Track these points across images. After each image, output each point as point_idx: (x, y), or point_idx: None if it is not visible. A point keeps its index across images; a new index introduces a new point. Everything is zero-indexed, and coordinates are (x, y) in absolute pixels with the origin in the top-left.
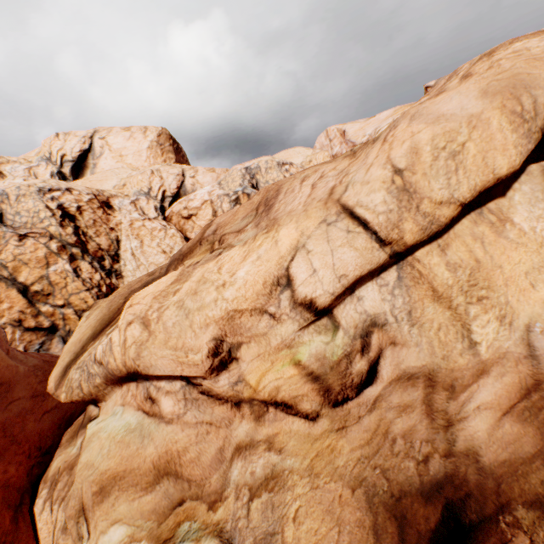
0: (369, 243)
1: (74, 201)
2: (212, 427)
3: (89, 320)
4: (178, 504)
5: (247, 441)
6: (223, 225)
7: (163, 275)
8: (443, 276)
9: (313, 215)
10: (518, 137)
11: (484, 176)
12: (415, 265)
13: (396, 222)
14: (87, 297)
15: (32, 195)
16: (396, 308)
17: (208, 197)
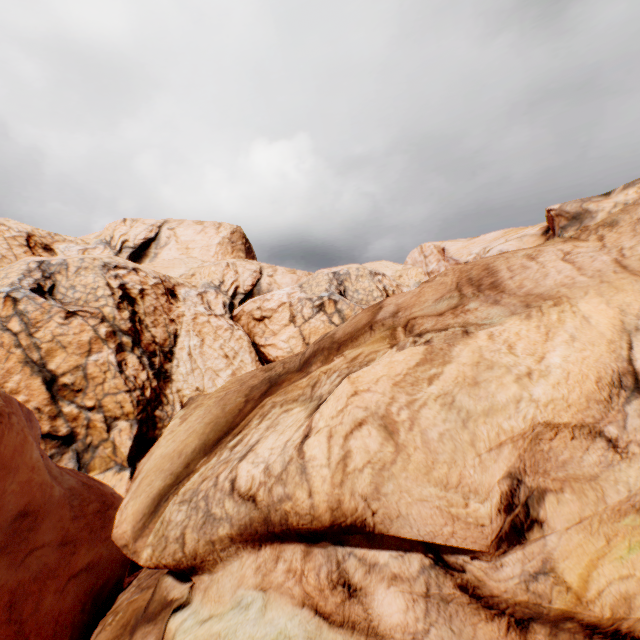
0: None
1: (138, 283)
2: None
3: (189, 423)
4: None
5: None
6: (407, 306)
7: (297, 370)
8: None
9: (627, 287)
10: None
11: None
12: None
13: None
14: (125, 400)
15: (95, 269)
16: None
17: (287, 299)
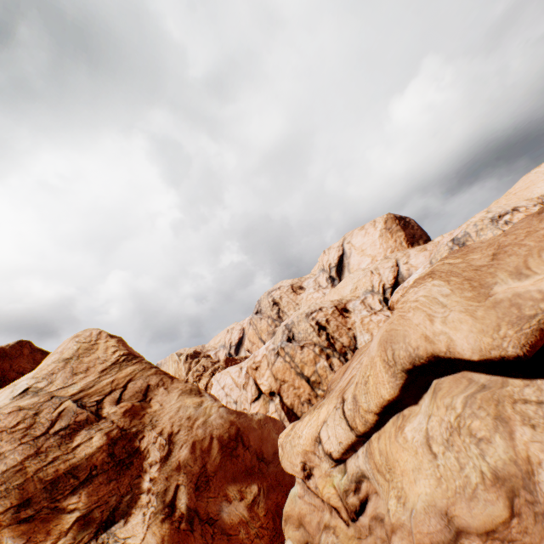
0: (346, 426)
1: (323, 316)
2: (316, 508)
3: None
4: (306, 542)
5: (328, 523)
6: (333, 382)
7: None
8: (377, 457)
9: (332, 401)
10: (389, 376)
11: (378, 399)
12: (370, 444)
13: (353, 417)
14: None
15: (303, 319)
16: (368, 469)
17: None
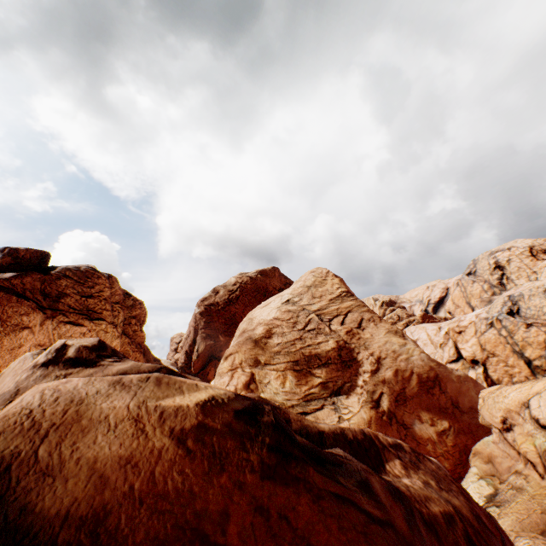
0: None
1: None
2: (508, 456)
3: None
4: (492, 475)
5: (519, 471)
6: None
7: None
8: None
9: None
10: None
11: None
12: None
13: None
14: None
15: (538, 294)
16: None
17: None
